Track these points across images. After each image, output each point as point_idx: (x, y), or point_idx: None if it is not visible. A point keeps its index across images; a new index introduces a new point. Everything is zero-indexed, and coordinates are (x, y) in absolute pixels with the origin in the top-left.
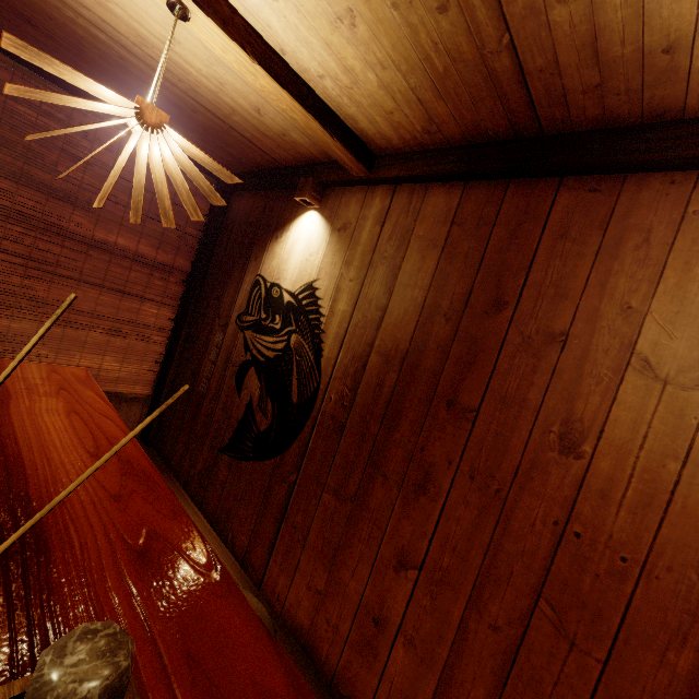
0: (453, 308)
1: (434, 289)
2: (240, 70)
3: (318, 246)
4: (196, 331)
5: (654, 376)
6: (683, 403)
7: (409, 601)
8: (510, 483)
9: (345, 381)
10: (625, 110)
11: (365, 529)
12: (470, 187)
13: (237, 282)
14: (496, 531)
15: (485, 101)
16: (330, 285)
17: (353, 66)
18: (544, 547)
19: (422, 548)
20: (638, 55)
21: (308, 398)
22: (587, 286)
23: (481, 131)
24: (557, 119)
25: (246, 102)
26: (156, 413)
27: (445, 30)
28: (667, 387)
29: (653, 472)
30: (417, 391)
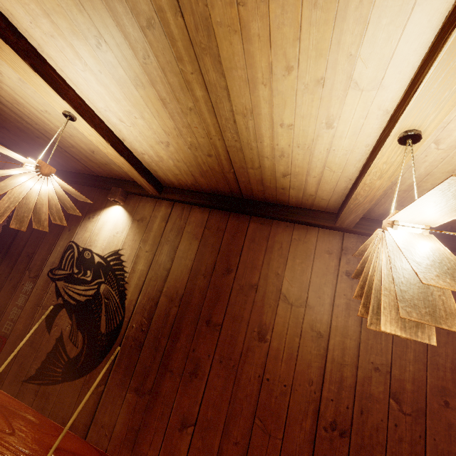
0: (207, 271)
1: (197, 261)
2: (97, 143)
3: (123, 228)
4: (0, 281)
5: (288, 302)
6: (298, 313)
7: (189, 448)
8: (239, 360)
9: (143, 314)
10: (271, 199)
11: (159, 410)
12: (213, 211)
13: (50, 244)
14: (234, 388)
15: (222, 183)
16: (132, 253)
17: (162, 156)
18: (255, 390)
19: (195, 411)
20: (275, 187)
21: (115, 328)
22: (263, 264)
23: (218, 191)
24: (249, 195)
25: (86, 146)
26: (108, 365)
27: (209, 161)
28: (292, 307)
29: (291, 343)
30: (190, 317)
